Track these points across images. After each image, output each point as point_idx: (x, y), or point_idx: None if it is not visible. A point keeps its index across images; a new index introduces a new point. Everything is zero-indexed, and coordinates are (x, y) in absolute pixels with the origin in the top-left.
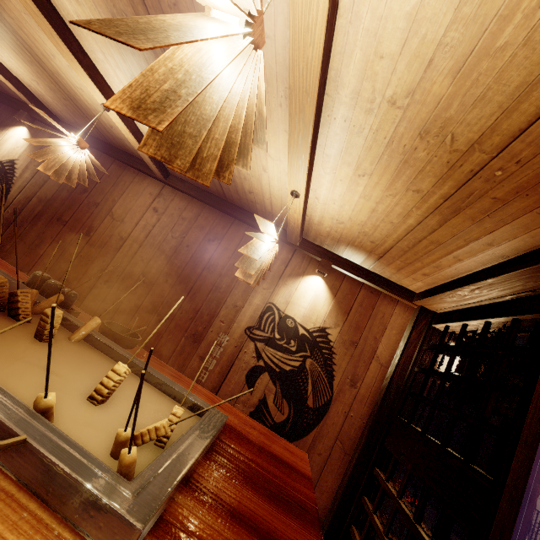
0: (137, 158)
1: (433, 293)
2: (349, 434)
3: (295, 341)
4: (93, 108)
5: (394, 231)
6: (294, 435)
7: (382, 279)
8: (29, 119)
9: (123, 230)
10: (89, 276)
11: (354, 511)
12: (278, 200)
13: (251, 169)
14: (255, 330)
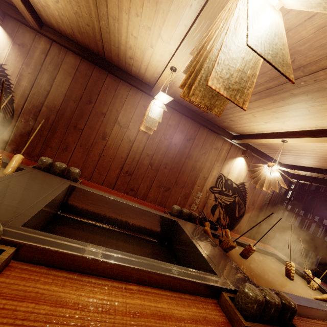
0: (131, 75)
1: (298, 169)
2: (250, 223)
3: (231, 190)
4: (127, 45)
5: (311, 154)
6: (230, 229)
7: (270, 158)
8: (1, 14)
9: (130, 135)
10: (113, 169)
11: None
12: (250, 128)
13: (255, 119)
14: (214, 188)
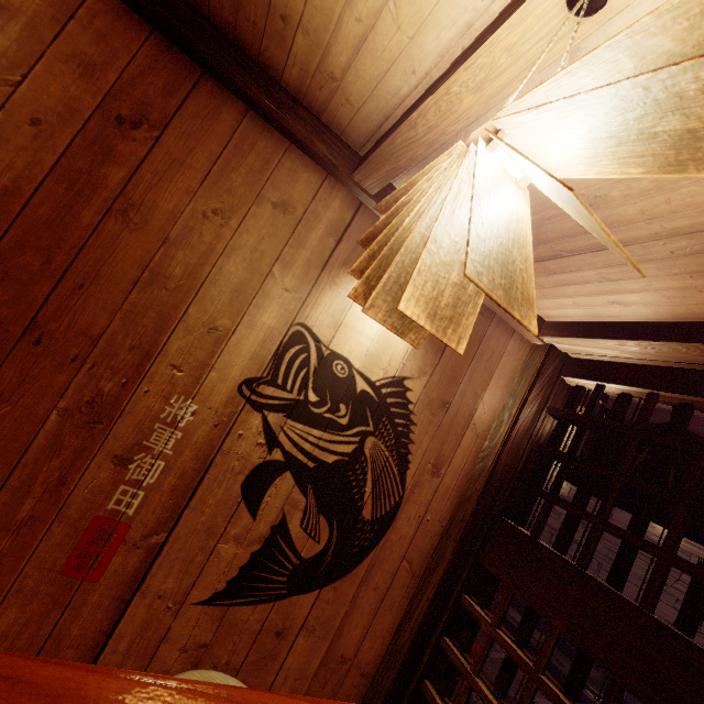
0: None
1: (606, 333)
2: (422, 547)
3: (348, 405)
4: None
5: (698, 212)
6: (336, 572)
7: None
8: None
9: None
10: None
11: (429, 661)
12: (404, 31)
13: None
14: (263, 386)
